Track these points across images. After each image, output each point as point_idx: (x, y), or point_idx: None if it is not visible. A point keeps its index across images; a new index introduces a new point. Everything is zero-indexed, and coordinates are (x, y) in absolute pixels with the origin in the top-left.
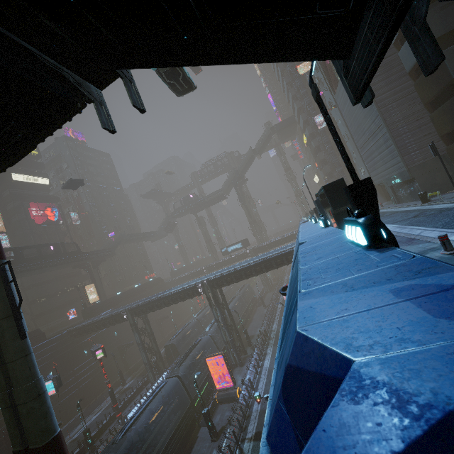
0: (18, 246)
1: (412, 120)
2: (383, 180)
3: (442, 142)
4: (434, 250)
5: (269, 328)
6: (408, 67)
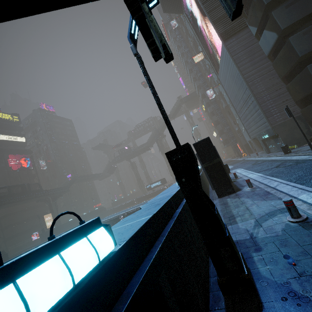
0: None
1: (273, 91)
2: (256, 135)
3: (297, 106)
4: (283, 212)
5: None
6: (267, 52)
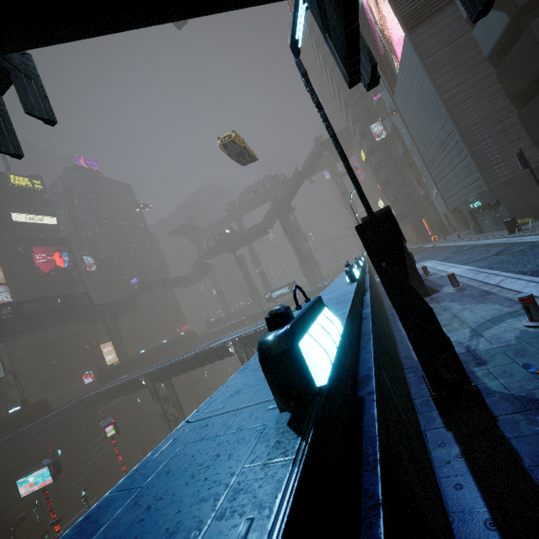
0: (22, 299)
1: (494, 122)
2: (459, 204)
3: (536, 149)
4: (515, 316)
5: None
6: (487, 50)
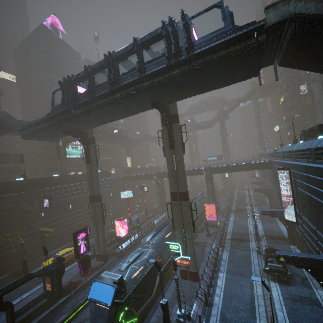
0: None
1: None
2: None
3: None
4: None
5: (230, 206)
6: None
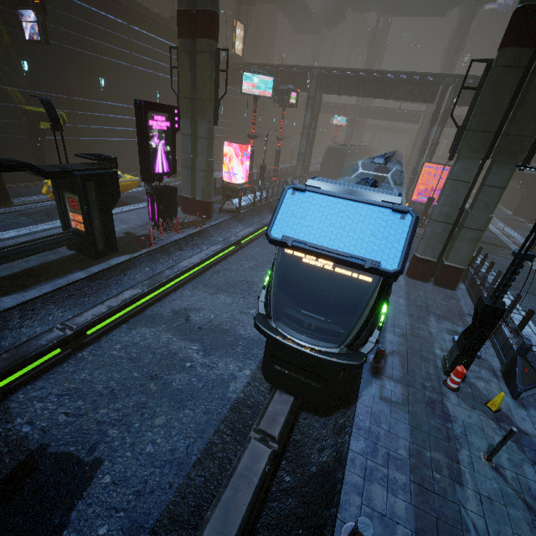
0: None
1: None
2: None
3: None
4: None
5: None
6: None
